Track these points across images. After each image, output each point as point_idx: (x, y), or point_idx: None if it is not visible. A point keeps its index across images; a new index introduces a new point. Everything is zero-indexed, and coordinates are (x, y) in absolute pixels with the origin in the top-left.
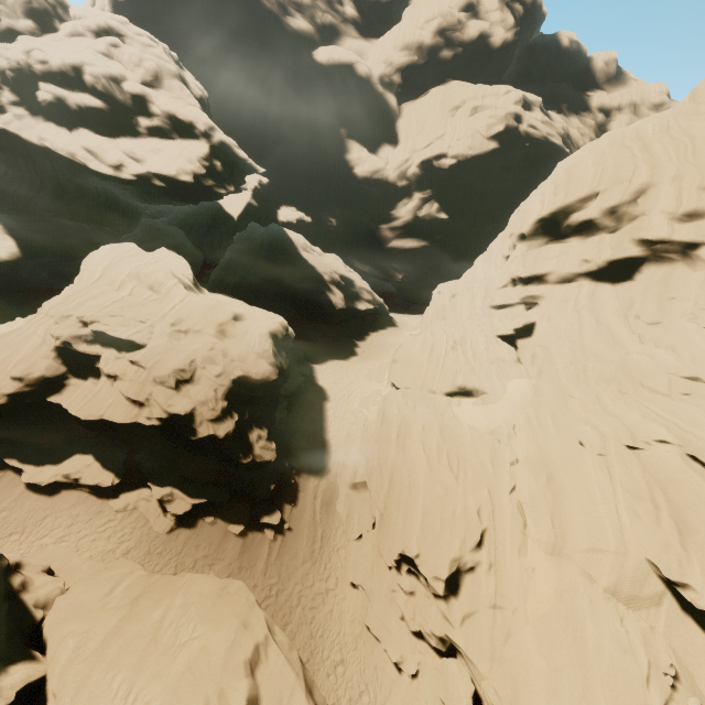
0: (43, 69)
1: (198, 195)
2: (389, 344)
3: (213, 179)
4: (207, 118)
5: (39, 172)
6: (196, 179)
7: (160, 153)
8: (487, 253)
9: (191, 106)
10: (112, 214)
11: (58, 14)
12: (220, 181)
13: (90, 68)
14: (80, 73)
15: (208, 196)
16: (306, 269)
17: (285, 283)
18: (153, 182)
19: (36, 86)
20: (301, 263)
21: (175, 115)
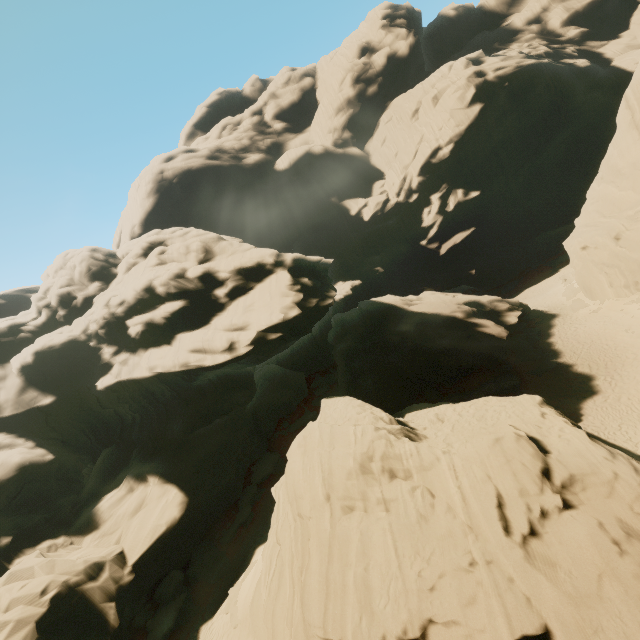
0: (124, 309)
1: (309, 321)
2: (594, 338)
3: (312, 296)
4: (268, 250)
5: (160, 400)
6: (300, 307)
7: (253, 308)
8: (606, 174)
9: (247, 251)
10: (235, 394)
11: (111, 263)
12: (319, 293)
13: (158, 281)
14: (152, 290)
15: (319, 316)
16: (432, 321)
17: (426, 349)
18: (268, 338)
19: (125, 326)
20: (422, 319)
21: (241, 267)
